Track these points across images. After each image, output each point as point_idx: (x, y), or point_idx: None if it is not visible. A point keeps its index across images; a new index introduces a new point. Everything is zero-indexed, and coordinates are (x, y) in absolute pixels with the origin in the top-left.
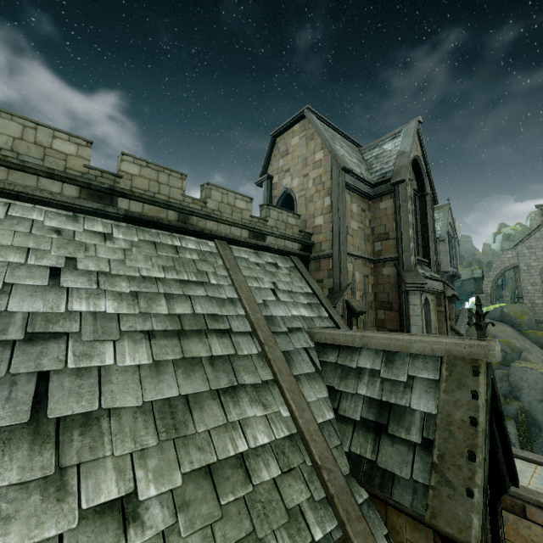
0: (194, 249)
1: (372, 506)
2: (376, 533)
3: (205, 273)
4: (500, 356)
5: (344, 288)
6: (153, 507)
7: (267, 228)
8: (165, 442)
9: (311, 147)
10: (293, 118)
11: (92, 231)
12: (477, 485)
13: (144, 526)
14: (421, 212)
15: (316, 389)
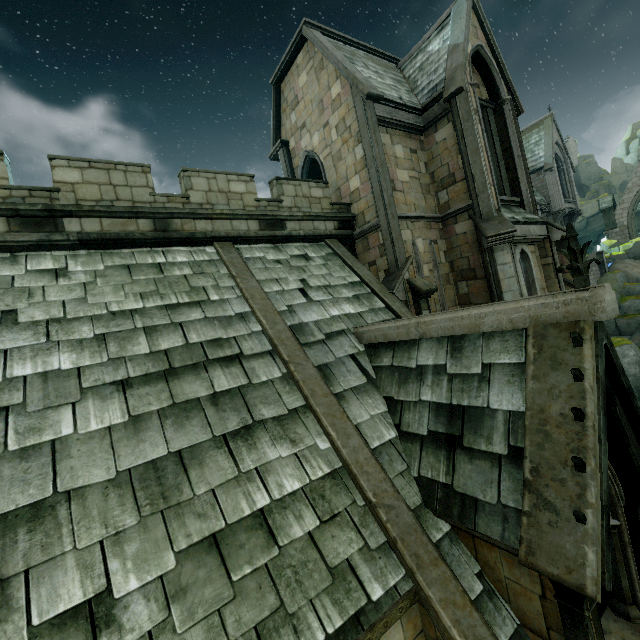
0: (186, 261)
1: (456, 539)
2: (463, 573)
3: (202, 289)
4: (615, 309)
5: (401, 264)
6: (136, 604)
7: (283, 211)
8: (150, 517)
9: (324, 80)
10: (292, 46)
11: (38, 270)
12: (590, 505)
13: (122, 630)
14: (499, 132)
15: (368, 405)
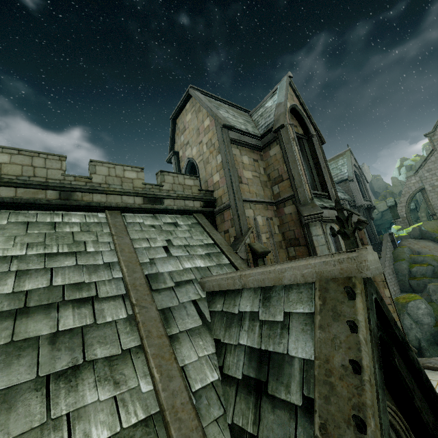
0: (78, 222)
1: None
2: None
3: (83, 243)
4: (379, 267)
5: (244, 232)
6: None
7: (162, 192)
8: None
9: (200, 117)
10: (183, 99)
11: None
12: None
13: None
14: (311, 152)
15: (198, 347)
